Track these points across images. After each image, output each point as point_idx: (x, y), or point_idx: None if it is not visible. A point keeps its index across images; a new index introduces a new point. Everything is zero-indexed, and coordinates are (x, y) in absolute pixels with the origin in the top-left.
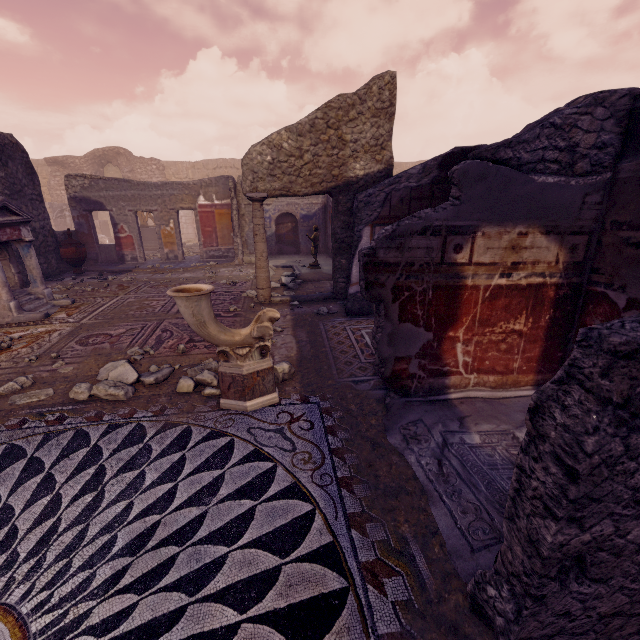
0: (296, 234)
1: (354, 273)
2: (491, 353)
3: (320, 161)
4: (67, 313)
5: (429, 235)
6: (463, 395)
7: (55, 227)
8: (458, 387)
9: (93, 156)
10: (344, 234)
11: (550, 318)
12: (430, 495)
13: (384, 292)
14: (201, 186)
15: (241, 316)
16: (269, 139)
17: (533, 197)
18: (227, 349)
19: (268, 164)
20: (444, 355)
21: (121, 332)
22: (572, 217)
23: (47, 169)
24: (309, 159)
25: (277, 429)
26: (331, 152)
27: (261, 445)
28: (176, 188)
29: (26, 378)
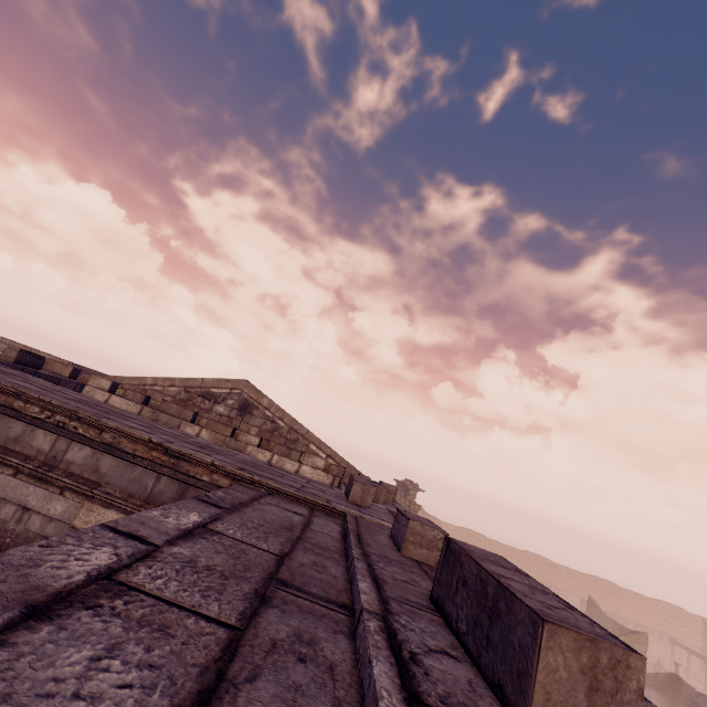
0: None
1: None
2: None
3: None
4: None
5: None
6: None
7: None
8: None
9: None
10: None
11: None
12: None
13: None
14: None
15: None
16: None
17: None
18: None
19: None
20: None
21: None
22: None
23: None
24: None
25: None
26: None
27: None
28: None
29: None
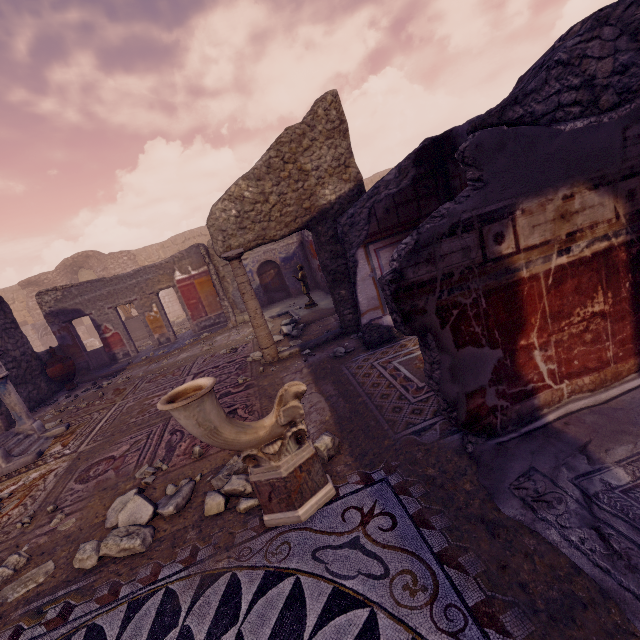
0: (281, 279)
1: (361, 301)
2: (577, 349)
3: (287, 199)
4: (62, 443)
5: (460, 233)
6: (562, 412)
7: (42, 346)
8: (551, 404)
9: (64, 267)
10: (335, 264)
11: (631, 285)
12: (620, 599)
13: (428, 319)
14: (174, 262)
15: (253, 386)
16: (228, 193)
17: (566, 150)
18: (253, 452)
19: (235, 218)
20: (522, 371)
21: (125, 450)
22: (617, 159)
23: (23, 293)
24: (275, 200)
25: (350, 541)
26: (296, 186)
27: (339, 578)
28: (150, 272)
29: (18, 555)
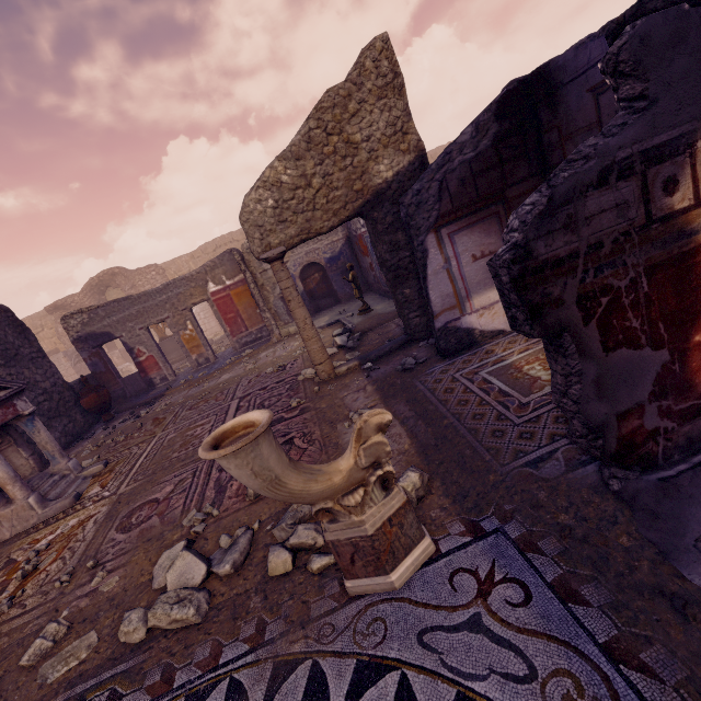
0: (328, 283)
1: (434, 300)
2: None
3: (334, 180)
4: (101, 484)
5: (614, 181)
6: None
7: (77, 374)
8: None
9: (90, 287)
10: (396, 257)
11: None
12: None
13: (565, 313)
14: (206, 272)
15: (309, 410)
16: (262, 179)
17: None
18: (328, 504)
19: (272, 210)
20: (696, 378)
21: (169, 491)
22: None
23: (50, 318)
24: (319, 183)
25: (469, 621)
26: (343, 164)
27: (463, 678)
28: (180, 285)
29: (57, 624)
